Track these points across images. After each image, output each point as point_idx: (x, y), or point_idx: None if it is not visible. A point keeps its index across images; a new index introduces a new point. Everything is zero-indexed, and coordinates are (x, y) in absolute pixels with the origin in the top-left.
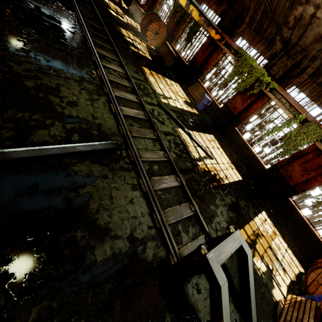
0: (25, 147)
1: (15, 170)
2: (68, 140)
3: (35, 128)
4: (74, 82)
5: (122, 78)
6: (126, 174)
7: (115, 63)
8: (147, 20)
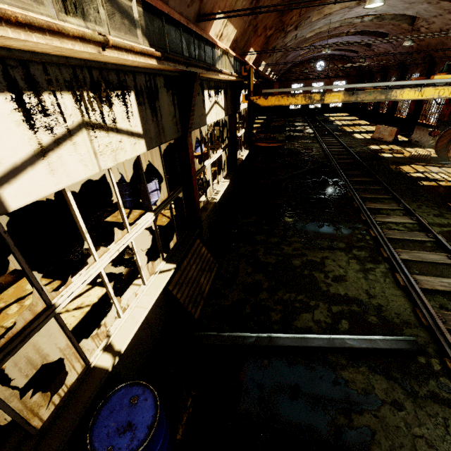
0: (289, 333)
1: (279, 360)
2: (334, 328)
3: (299, 310)
4: (340, 251)
5: (411, 231)
6: (448, 415)
7: (397, 212)
8: (446, 138)
